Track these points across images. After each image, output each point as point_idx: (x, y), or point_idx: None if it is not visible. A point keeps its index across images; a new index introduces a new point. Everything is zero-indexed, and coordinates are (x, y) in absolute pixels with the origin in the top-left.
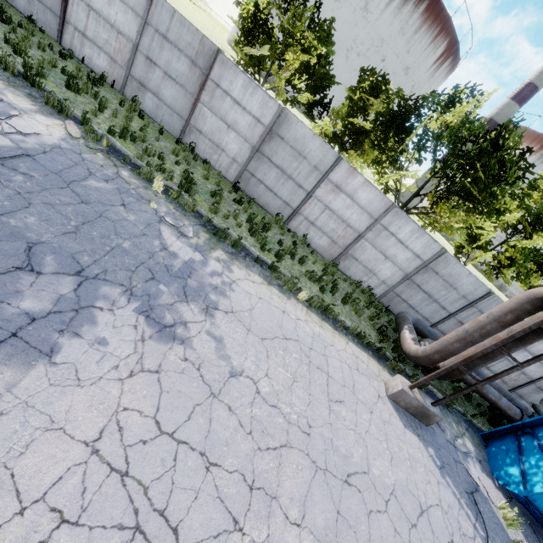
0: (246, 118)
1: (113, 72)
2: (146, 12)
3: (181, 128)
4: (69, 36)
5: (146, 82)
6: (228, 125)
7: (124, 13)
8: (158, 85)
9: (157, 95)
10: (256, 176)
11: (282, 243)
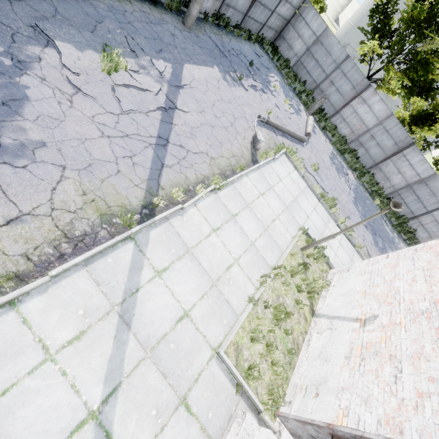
0: (412, 172)
1: (349, 136)
2: (383, 120)
3: (371, 166)
4: (336, 118)
5: (364, 144)
6: (399, 172)
7: (371, 117)
8: (370, 146)
9: (366, 150)
10: (401, 196)
11: (408, 232)
